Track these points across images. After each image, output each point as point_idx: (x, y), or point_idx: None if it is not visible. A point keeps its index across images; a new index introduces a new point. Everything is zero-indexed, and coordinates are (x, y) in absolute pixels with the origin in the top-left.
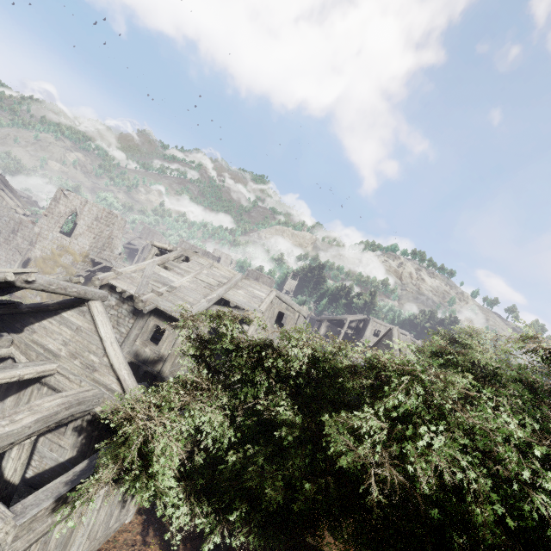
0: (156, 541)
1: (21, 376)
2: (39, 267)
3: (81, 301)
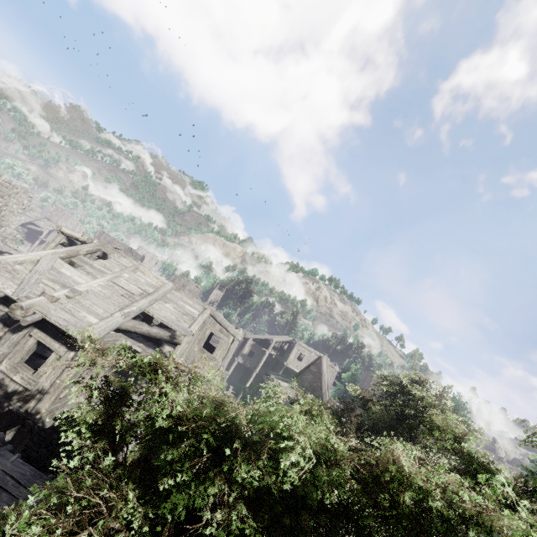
0: None
1: None
2: None
3: None
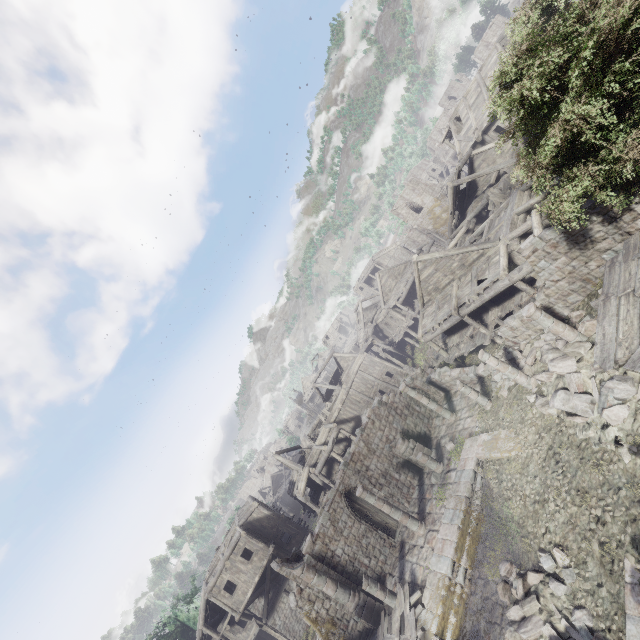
0: None
1: (495, 176)
2: (439, 228)
3: (471, 159)
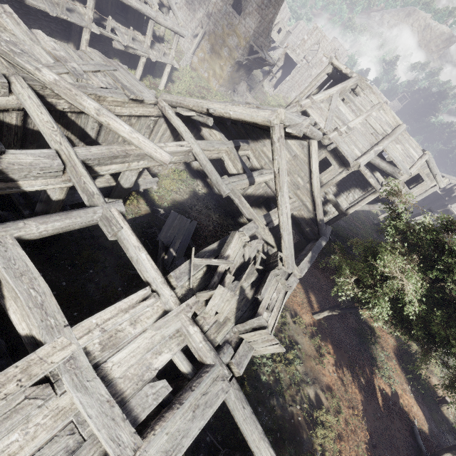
0: (299, 281)
1: (265, 180)
2: (210, 43)
3: (305, 137)
